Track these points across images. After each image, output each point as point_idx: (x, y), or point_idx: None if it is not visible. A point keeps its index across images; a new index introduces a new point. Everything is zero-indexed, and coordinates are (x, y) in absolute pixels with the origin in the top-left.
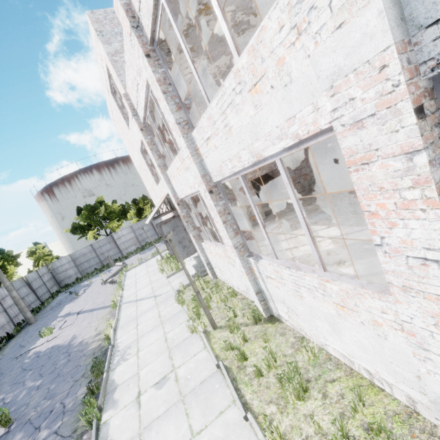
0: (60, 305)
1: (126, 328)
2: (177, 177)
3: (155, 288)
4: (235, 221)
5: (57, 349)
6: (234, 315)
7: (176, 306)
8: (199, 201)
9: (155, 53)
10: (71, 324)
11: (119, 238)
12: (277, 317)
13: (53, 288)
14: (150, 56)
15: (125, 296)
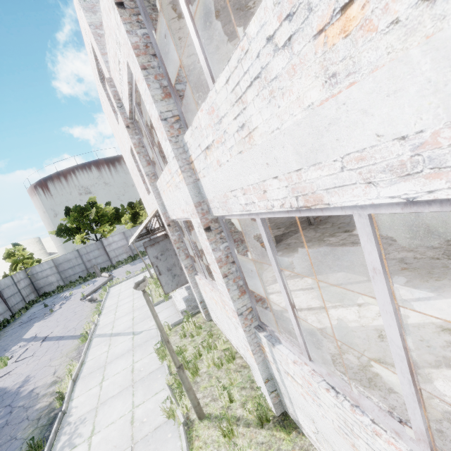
0: (30, 321)
1: (89, 381)
2: (167, 192)
3: (136, 319)
4: (242, 274)
5: (1, 396)
6: (230, 399)
7: (155, 357)
8: None
9: (132, 2)
10: (31, 356)
11: (109, 244)
12: (294, 420)
13: (29, 296)
14: (124, 6)
15: (100, 325)
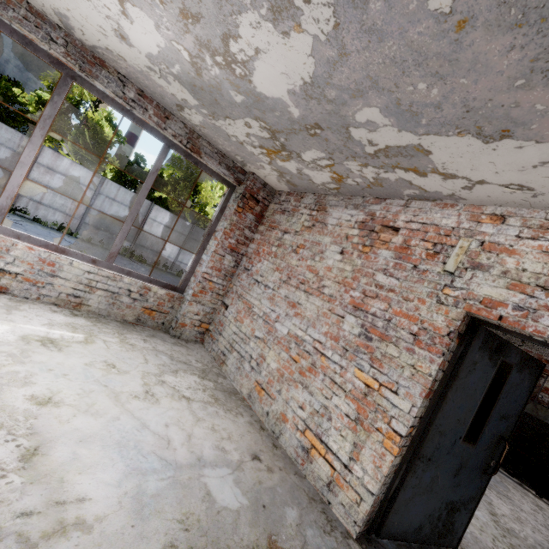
0: None
1: None
2: None
3: None
4: None
5: None
6: None
7: None
8: (272, 231)
9: None
10: None
11: None
12: None
13: None
14: None
15: None
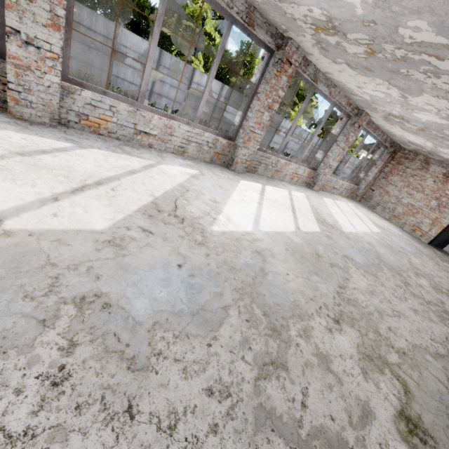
0: None
1: None
2: None
3: None
4: (329, 145)
5: None
6: None
7: None
8: (399, 165)
9: None
10: None
11: None
12: None
13: None
14: None
15: None
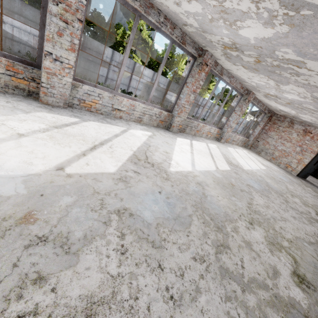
0: None
1: None
2: None
3: None
4: (230, 113)
5: None
6: None
7: None
8: (274, 125)
9: None
10: None
11: None
12: None
13: None
14: None
15: None
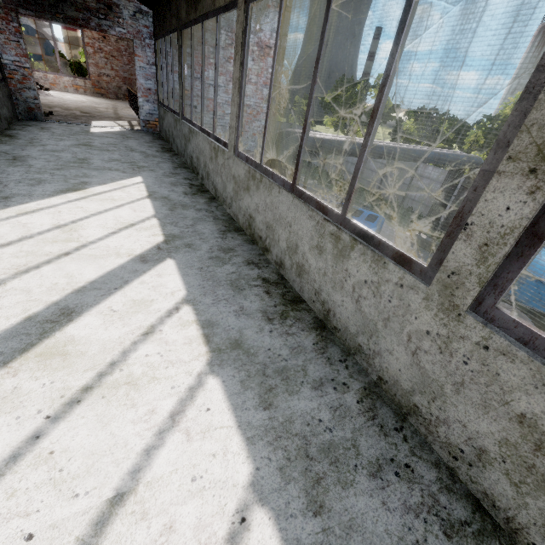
0: None
1: None
2: None
3: None
4: None
5: None
6: None
7: None
8: None
9: None
10: None
11: None
12: None
13: None
14: None
15: None
